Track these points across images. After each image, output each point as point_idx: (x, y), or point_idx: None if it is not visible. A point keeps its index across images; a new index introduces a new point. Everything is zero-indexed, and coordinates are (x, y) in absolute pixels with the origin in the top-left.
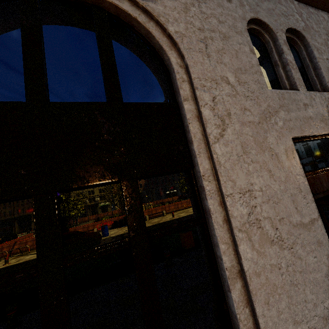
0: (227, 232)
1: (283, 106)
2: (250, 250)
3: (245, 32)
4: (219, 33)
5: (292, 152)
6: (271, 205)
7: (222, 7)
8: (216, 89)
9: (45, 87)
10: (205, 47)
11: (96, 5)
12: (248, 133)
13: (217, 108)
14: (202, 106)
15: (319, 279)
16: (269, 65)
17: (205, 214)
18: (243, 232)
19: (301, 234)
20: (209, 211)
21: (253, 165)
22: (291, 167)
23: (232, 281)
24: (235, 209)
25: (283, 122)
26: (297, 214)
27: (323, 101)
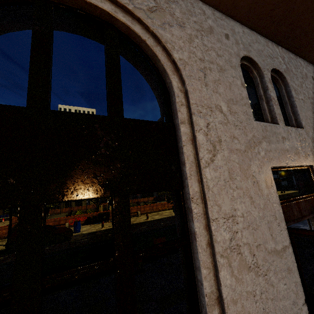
0: (209, 256)
1: (265, 138)
2: (230, 276)
3: (239, 67)
4: (217, 65)
5: (271, 181)
6: (250, 231)
7: (221, 42)
8: (210, 116)
9: (48, 94)
10: (204, 76)
11: (109, 23)
12: (235, 160)
13: (210, 134)
14: (197, 131)
15: (287, 306)
16: (254, 97)
17: (190, 235)
18: (225, 257)
19: (274, 261)
20: (194, 234)
21: (237, 191)
22: (269, 195)
23: (210, 308)
24: (218, 234)
25: (265, 152)
26: (272, 241)
27: (297, 136)
